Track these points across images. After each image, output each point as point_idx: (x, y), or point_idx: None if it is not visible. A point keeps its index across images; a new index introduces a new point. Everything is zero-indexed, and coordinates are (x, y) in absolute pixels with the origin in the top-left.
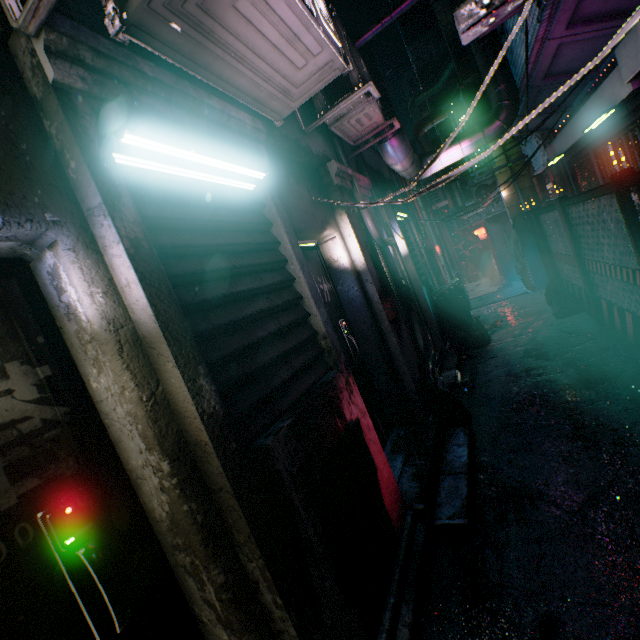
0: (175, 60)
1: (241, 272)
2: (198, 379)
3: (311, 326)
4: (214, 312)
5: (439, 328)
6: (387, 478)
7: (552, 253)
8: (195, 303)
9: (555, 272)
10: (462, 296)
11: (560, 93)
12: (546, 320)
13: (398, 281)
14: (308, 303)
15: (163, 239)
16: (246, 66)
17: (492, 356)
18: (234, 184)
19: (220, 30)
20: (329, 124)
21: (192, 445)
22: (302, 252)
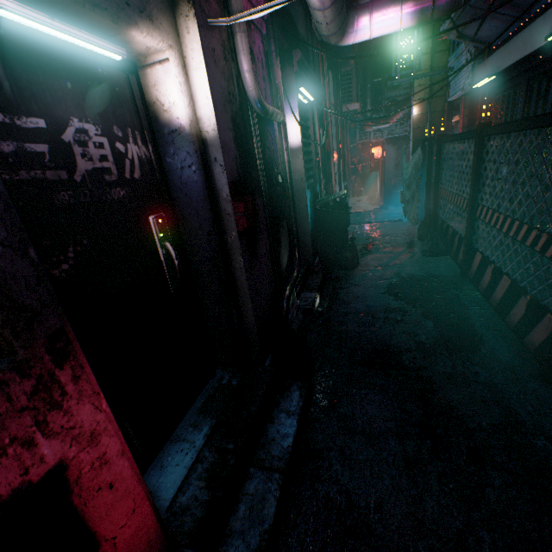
0: None
1: None
2: None
3: None
4: None
5: (313, 241)
6: (132, 536)
7: (440, 188)
8: None
9: (435, 208)
10: (345, 212)
11: None
12: (413, 255)
13: (273, 175)
14: None
15: None
16: None
17: (356, 283)
18: None
19: None
20: None
21: None
22: (75, 58)
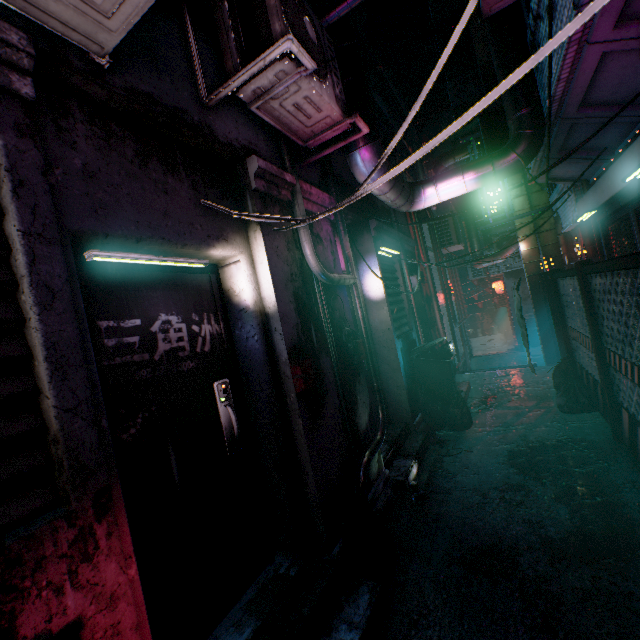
0: None
1: None
2: None
3: (39, 413)
4: None
5: (410, 395)
6: None
7: (568, 327)
8: None
9: (569, 350)
10: (445, 360)
11: (573, 24)
12: (548, 411)
13: (342, 333)
14: (39, 370)
15: None
16: None
17: (467, 448)
18: None
19: None
20: (248, 101)
21: None
22: (171, 273)
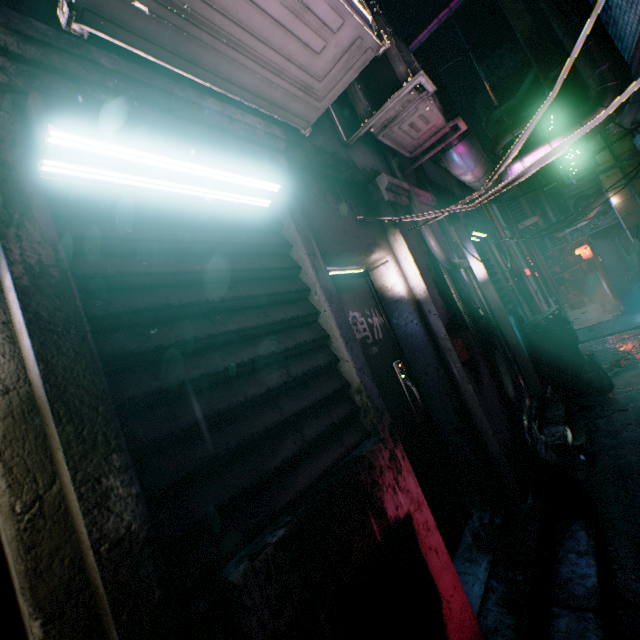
0: (155, 56)
1: (235, 306)
2: (105, 477)
3: (341, 375)
4: (178, 363)
5: (535, 368)
6: (459, 612)
7: None
8: (141, 352)
9: None
10: (565, 327)
11: None
12: None
13: (474, 311)
14: (336, 344)
15: (108, 265)
16: (247, 56)
17: (618, 408)
18: (240, 200)
19: (199, 5)
20: (376, 133)
21: (93, 587)
22: (345, 280)
